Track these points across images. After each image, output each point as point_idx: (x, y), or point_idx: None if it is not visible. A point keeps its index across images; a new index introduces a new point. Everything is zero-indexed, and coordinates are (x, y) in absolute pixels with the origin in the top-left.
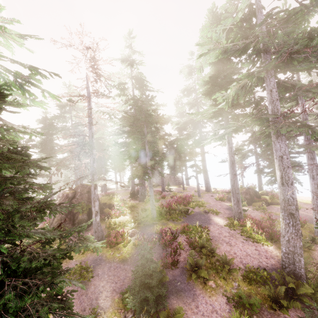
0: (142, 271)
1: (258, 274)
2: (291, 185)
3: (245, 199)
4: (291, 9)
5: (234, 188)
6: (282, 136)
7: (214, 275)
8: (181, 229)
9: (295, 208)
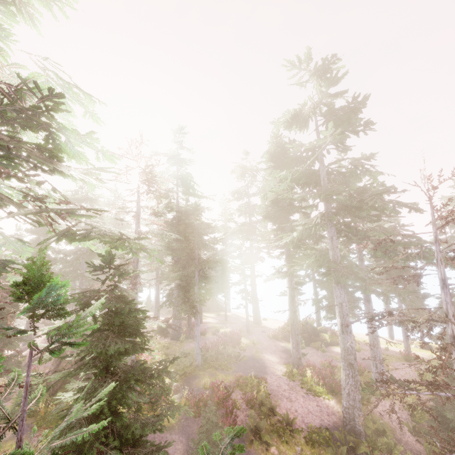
0: (207, 438)
1: (321, 434)
2: (350, 333)
3: (302, 338)
4: (348, 168)
5: (294, 328)
6: (342, 283)
7: (276, 439)
8: (233, 381)
9: (354, 358)
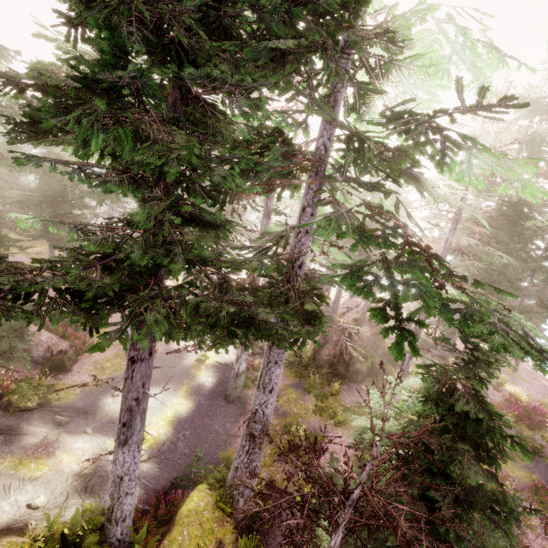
0: None
1: None
2: None
3: None
4: None
5: None
6: None
7: None
8: (525, 482)
9: None
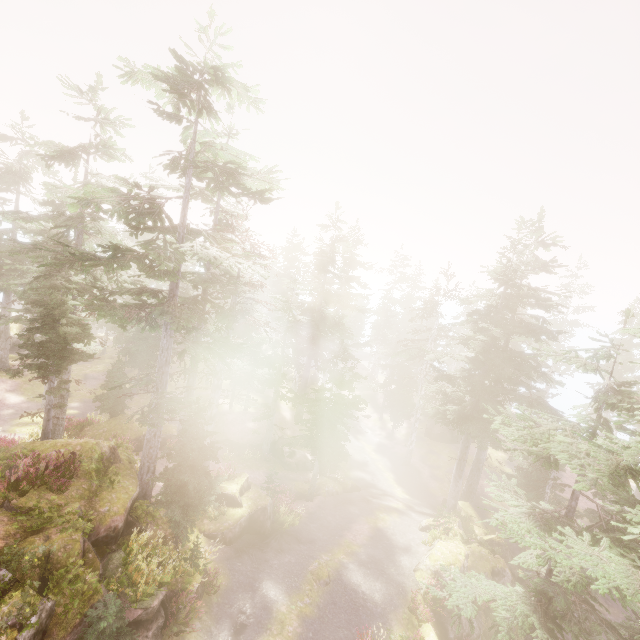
0: None
1: None
2: None
3: None
4: None
5: None
6: None
7: None
8: None
9: None
